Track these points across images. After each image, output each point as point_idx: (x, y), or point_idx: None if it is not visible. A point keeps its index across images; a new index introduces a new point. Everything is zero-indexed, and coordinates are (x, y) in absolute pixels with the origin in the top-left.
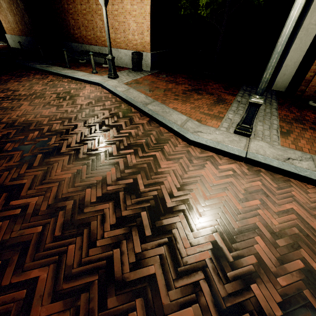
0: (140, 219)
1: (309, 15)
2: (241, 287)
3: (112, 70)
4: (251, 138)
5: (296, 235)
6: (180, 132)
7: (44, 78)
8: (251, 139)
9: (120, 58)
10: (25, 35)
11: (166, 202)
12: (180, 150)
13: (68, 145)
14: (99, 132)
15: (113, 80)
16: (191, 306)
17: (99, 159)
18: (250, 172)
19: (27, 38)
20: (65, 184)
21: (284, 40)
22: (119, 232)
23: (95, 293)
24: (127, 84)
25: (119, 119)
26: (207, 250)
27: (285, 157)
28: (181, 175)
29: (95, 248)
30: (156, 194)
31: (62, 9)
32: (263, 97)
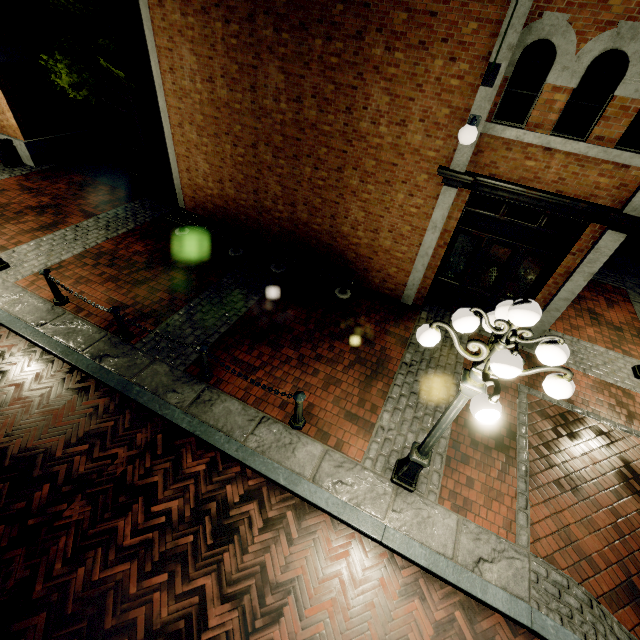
0: None
1: (164, 122)
2: None
3: None
4: None
5: None
6: None
7: None
8: None
9: None
10: None
11: None
12: None
13: None
14: None
15: None
16: None
17: None
18: None
19: None
20: None
21: None
22: None
23: None
24: None
25: None
26: None
27: None
28: None
29: None
30: None
31: None
32: (130, 220)
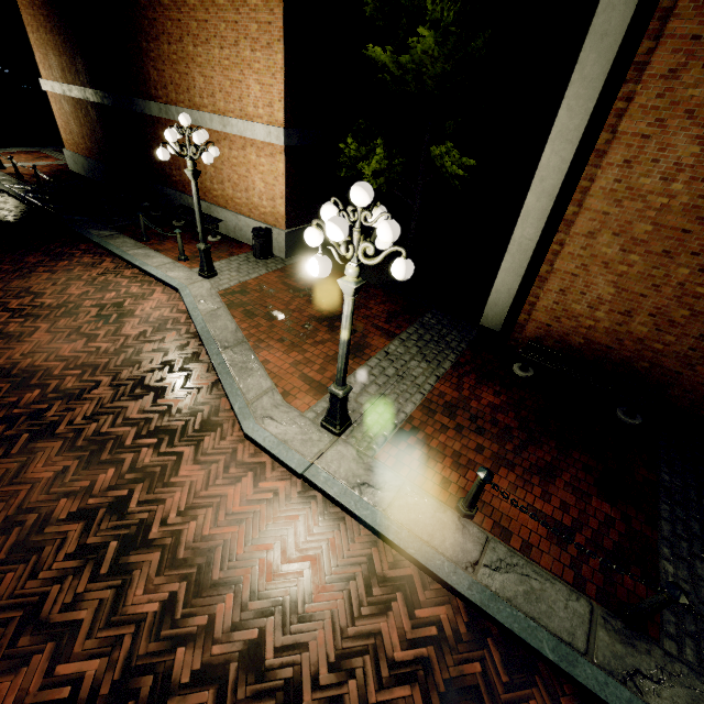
0: (106, 551)
1: (519, 224)
2: (166, 648)
3: (206, 266)
4: (340, 439)
5: (282, 599)
6: (239, 416)
7: (95, 265)
8: (338, 440)
9: (239, 228)
10: (95, 158)
11: (151, 531)
12: (225, 448)
13: (71, 421)
14: (126, 400)
15: (204, 283)
16: (100, 659)
17: (102, 451)
18: (298, 498)
19: (97, 164)
20: (40, 488)
21: (344, 333)
22: (72, 565)
23: (12, 630)
24: (224, 294)
25: (170, 374)
26: (159, 601)
27: (361, 480)
28: (198, 491)
29: (36, 580)
30: (146, 518)
31: (155, 136)
32: (442, 345)
